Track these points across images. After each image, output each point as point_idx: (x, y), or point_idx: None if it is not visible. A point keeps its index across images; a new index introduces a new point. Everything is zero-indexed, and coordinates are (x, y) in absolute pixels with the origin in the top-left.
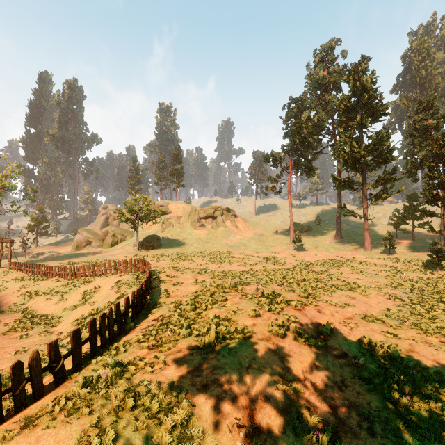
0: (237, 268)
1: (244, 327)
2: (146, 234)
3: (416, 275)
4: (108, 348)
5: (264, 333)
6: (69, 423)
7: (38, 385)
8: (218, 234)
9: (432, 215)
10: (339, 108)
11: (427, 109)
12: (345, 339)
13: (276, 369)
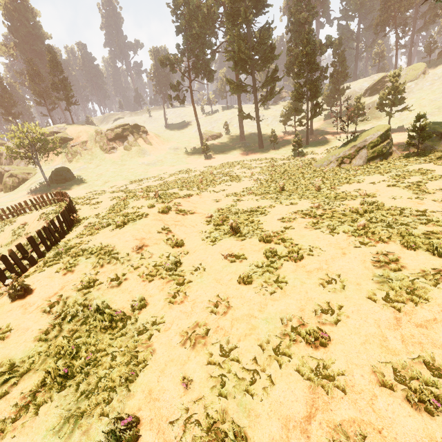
0: (154, 183)
1: (143, 213)
2: (52, 168)
3: (283, 162)
4: (57, 245)
5: (155, 213)
6: (51, 267)
7: (22, 266)
8: (133, 155)
9: (300, 112)
10: None
11: None
12: (210, 208)
13: (159, 226)
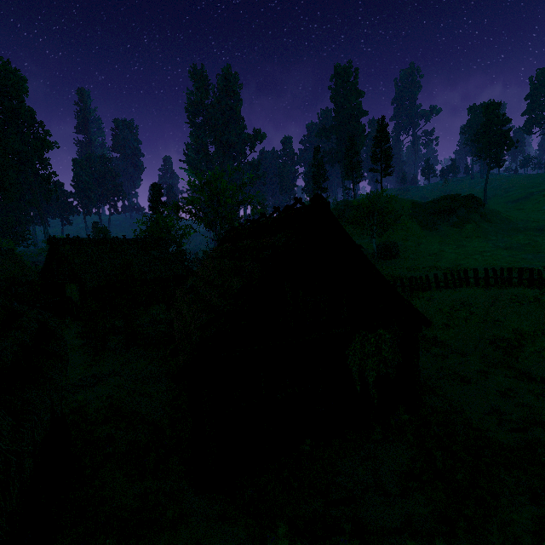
0: None
1: None
2: (359, 242)
3: None
4: None
5: None
6: None
7: None
8: (468, 234)
9: None
10: None
11: None
12: None
13: None
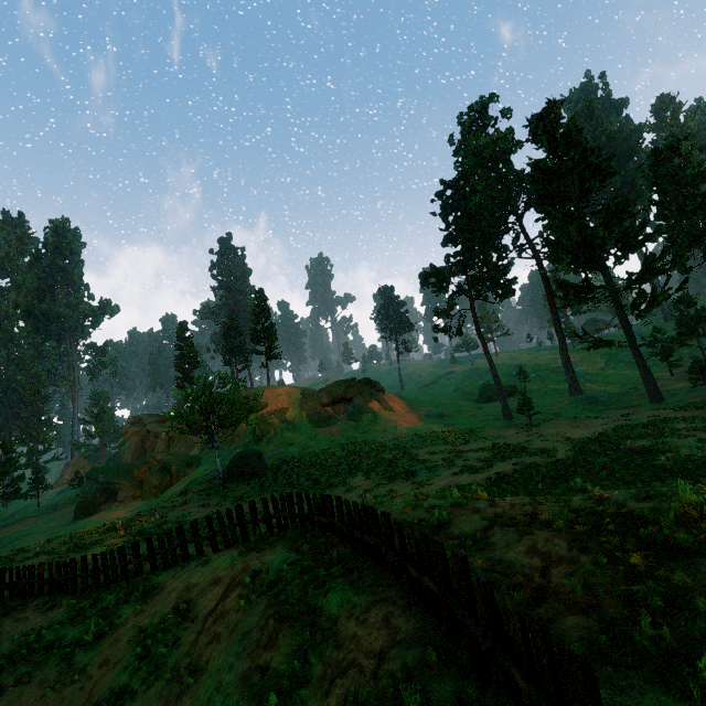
0: (461, 478)
1: None
2: (226, 454)
3: None
4: None
5: None
6: None
7: None
8: (365, 428)
9: None
10: (532, 180)
11: (670, 160)
12: None
13: None
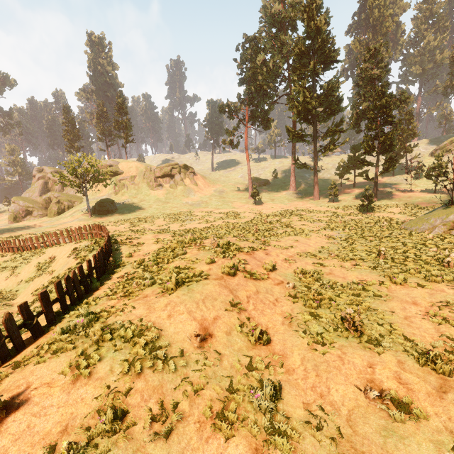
0: (198, 225)
1: (201, 272)
2: (97, 198)
3: (350, 218)
4: (78, 305)
5: (218, 274)
6: (57, 357)
7: (18, 339)
8: (178, 193)
9: (368, 165)
10: (294, 52)
11: (373, 57)
12: (284, 272)
13: (226, 298)
